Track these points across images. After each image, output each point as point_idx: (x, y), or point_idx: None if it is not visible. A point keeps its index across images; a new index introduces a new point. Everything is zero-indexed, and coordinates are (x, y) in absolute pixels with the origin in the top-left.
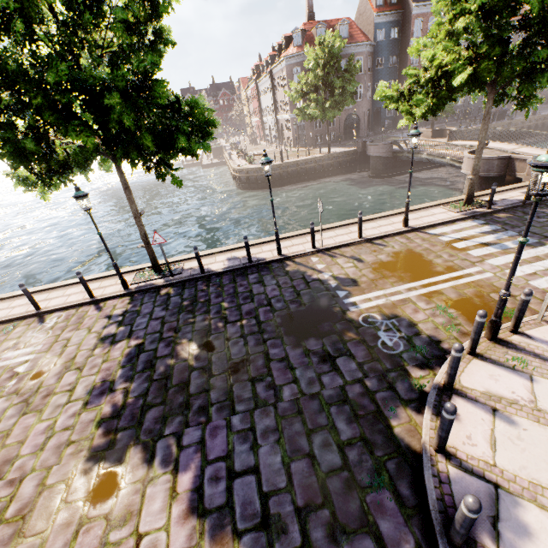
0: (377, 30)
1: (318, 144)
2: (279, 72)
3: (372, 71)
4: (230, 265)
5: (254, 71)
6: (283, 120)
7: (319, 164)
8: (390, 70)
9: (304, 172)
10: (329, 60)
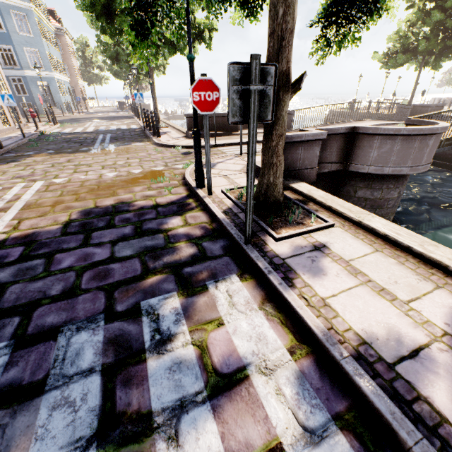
0: None
1: None
2: None
3: None
4: None
5: None
6: None
7: None
8: None
9: None
10: None
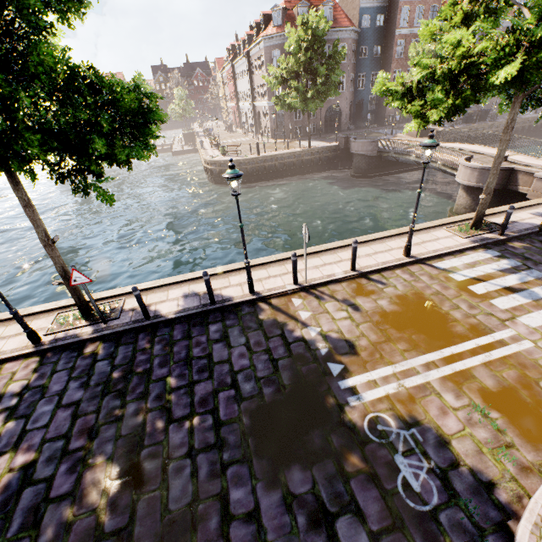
0: (362, 15)
1: (298, 136)
2: (257, 54)
3: (355, 60)
4: (186, 307)
5: (230, 51)
6: (261, 107)
7: (299, 160)
8: (374, 61)
9: (282, 167)
10: (312, 43)
